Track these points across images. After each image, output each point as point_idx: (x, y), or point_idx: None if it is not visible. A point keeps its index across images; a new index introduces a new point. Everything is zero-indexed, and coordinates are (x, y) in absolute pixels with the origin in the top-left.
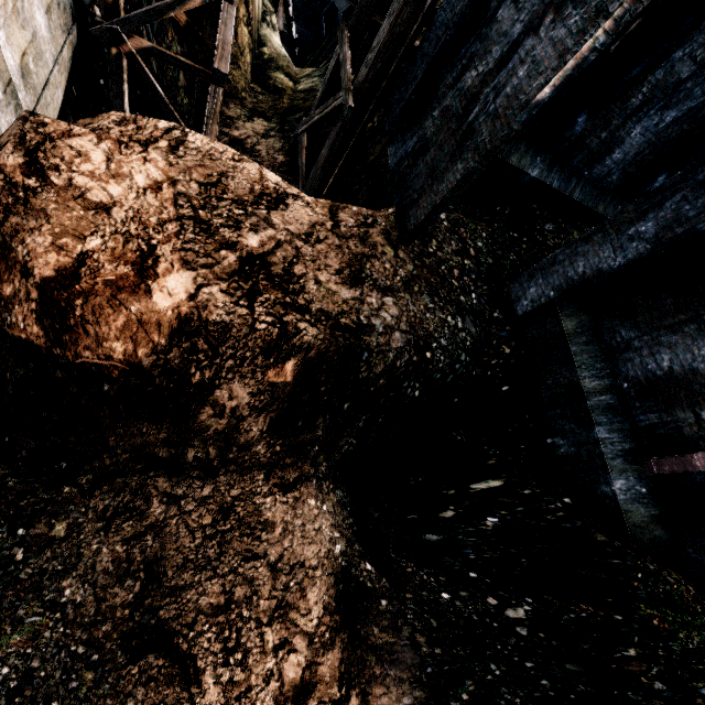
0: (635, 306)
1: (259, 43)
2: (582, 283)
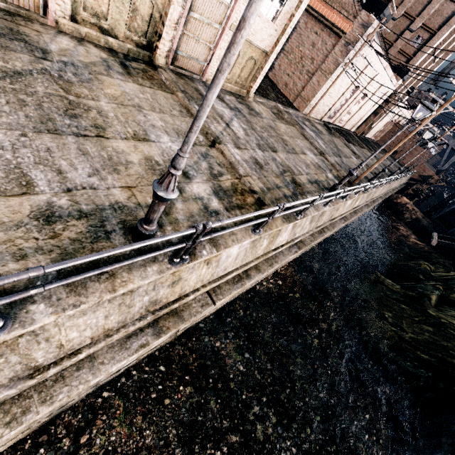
0: None
1: None
2: None
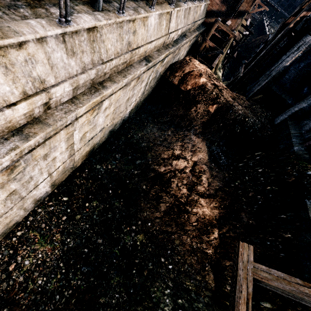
0: (309, 116)
1: (215, 74)
2: (295, 112)
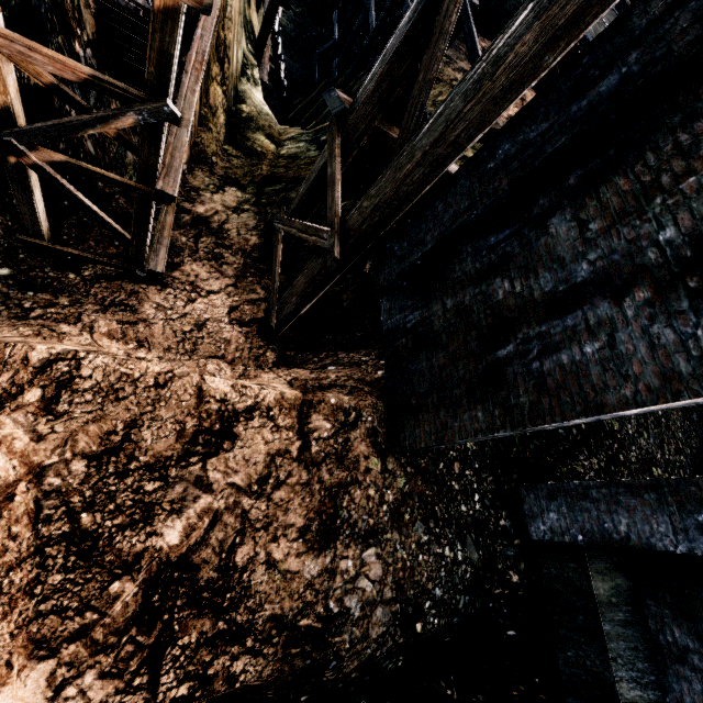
0: (695, 604)
1: (237, 99)
2: (623, 547)
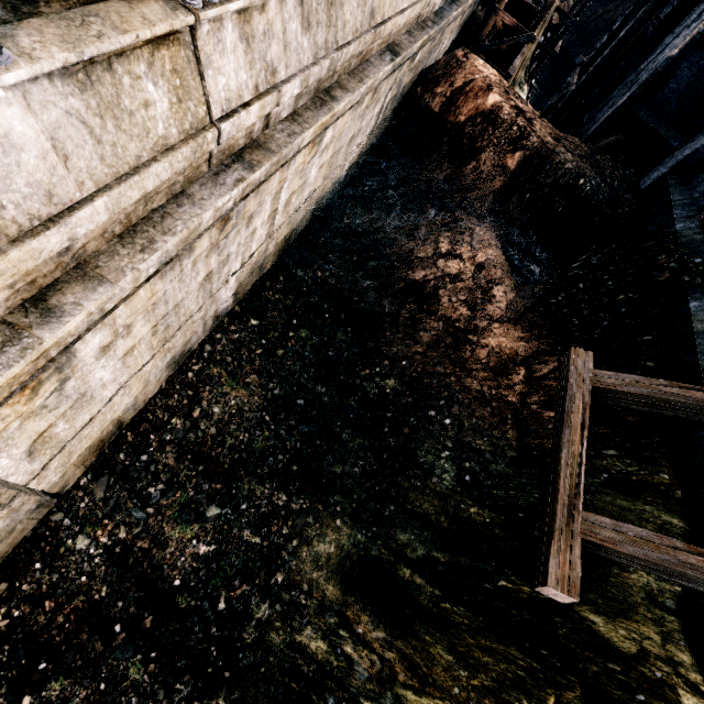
0: None
1: None
2: (684, 159)
